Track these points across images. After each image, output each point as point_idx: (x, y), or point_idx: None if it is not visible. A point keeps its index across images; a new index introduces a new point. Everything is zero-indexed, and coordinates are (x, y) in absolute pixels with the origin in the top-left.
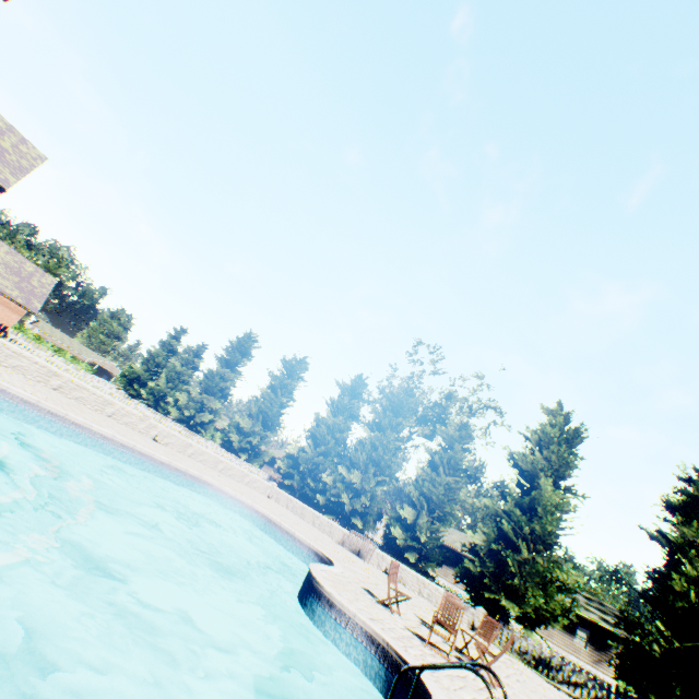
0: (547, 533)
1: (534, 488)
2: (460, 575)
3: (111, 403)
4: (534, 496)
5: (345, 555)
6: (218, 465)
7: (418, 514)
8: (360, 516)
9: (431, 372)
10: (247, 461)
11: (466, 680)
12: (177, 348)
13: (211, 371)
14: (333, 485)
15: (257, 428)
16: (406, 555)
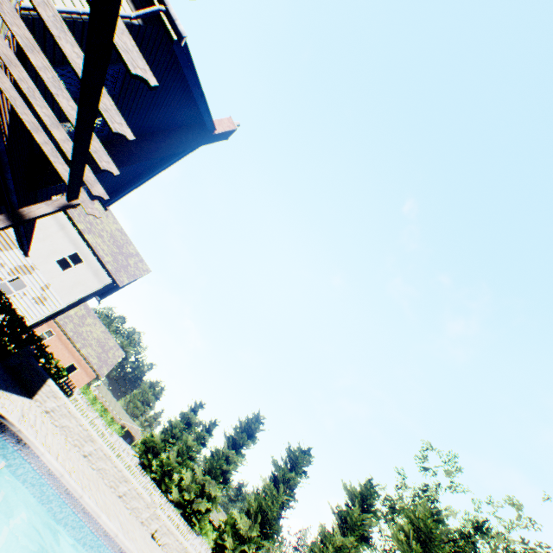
0: None
1: None
2: None
3: (127, 479)
4: None
5: None
6: None
7: None
8: None
9: (448, 487)
10: None
11: None
12: (192, 421)
13: (218, 450)
14: None
15: (253, 532)
16: None
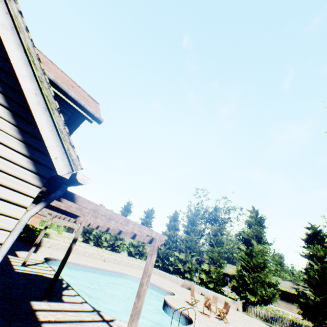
0: (259, 263)
1: (251, 245)
2: (231, 288)
3: (87, 251)
4: (251, 248)
5: (182, 290)
6: (128, 264)
7: (210, 266)
8: (189, 272)
9: (205, 200)
10: (139, 258)
11: (213, 321)
12: None
13: None
14: (175, 261)
15: (140, 243)
16: (209, 285)
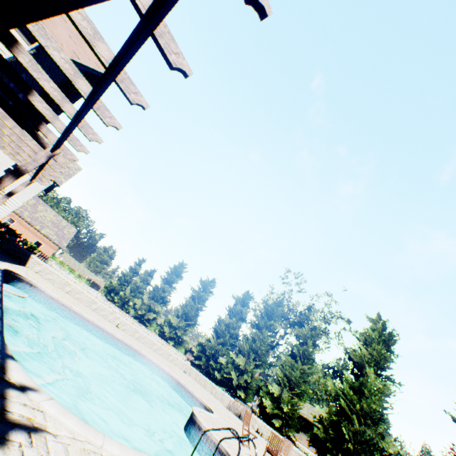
0: (373, 410)
1: (363, 376)
2: (311, 439)
3: (96, 302)
4: (362, 381)
5: (227, 413)
6: (153, 346)
7: (282, 390)
8: (244, 389)
9: (297, 291)
10: (173, 346)
11: None
12: (139, 271)
13: (157, 286)
14: (226, 365)
15: (181, 324)
16: (273, 420)
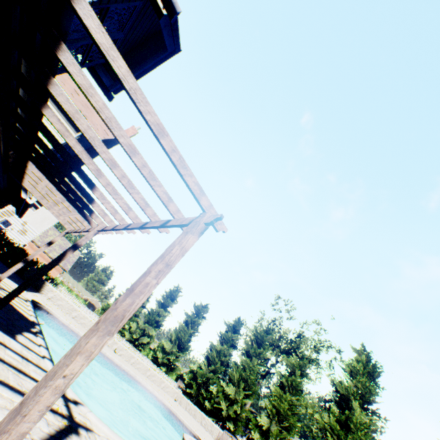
0: None
1: (350, 409)
2: None
3: None
4: (348, 414)
5: None
6: (147, 372)
7: (271, 423)
8: (234, 421)
9: (287, 318)
10: (165, 372)
11: None
12: None
13: (152, 309)
14: (217, 394)
15: (174, 349)
16: None
